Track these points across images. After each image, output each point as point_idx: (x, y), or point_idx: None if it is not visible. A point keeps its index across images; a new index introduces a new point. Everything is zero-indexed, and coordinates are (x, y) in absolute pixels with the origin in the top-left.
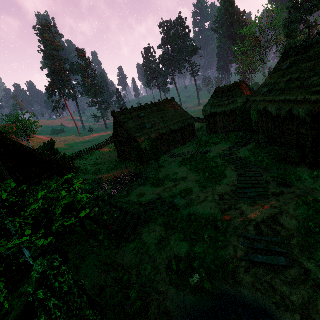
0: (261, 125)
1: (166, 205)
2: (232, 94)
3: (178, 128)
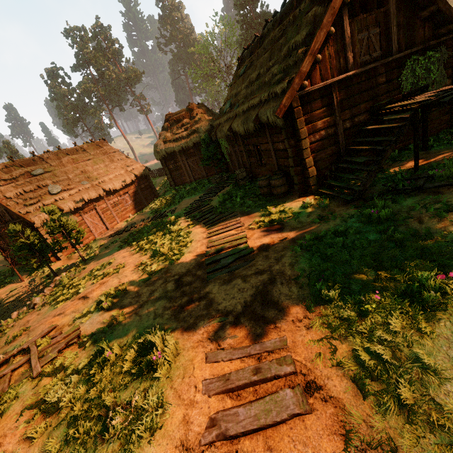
0: (236, 157)
1: (56, 345)
2: (190, 122)
3: (121, 185)
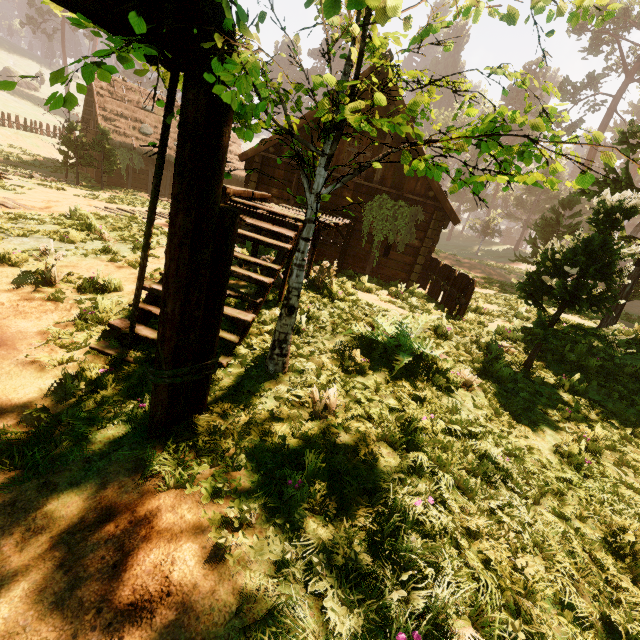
0: None
1: None
2: None
3: None
